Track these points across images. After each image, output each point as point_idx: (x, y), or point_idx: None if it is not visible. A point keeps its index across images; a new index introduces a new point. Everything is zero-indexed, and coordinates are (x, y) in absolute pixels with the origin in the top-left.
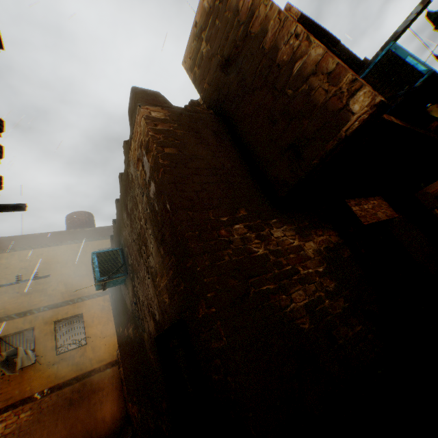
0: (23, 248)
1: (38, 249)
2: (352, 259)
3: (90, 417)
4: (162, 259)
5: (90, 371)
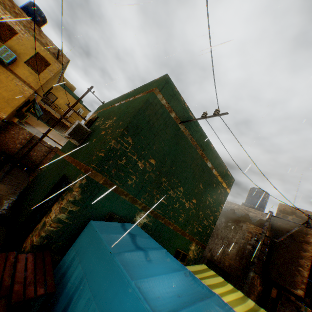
0: None
1: None
2: (259, 296)
3: None
4: (235, 258)
5: None
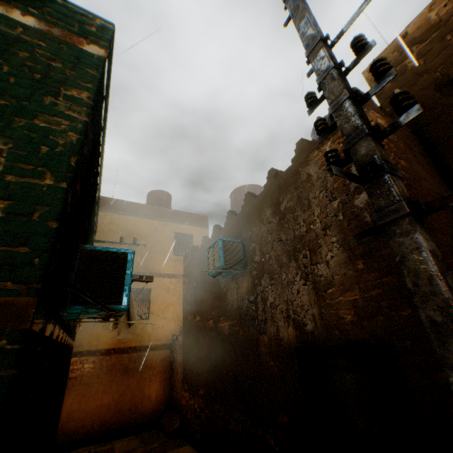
0: (114, 211)
1: (126, 216)
2: None
3: (138, 391)
4: (356, 273)
5: (146, 347)
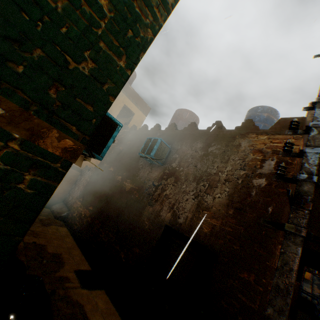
0: None
1: None
2: None
3: None
4: (226, 214)
5: None
